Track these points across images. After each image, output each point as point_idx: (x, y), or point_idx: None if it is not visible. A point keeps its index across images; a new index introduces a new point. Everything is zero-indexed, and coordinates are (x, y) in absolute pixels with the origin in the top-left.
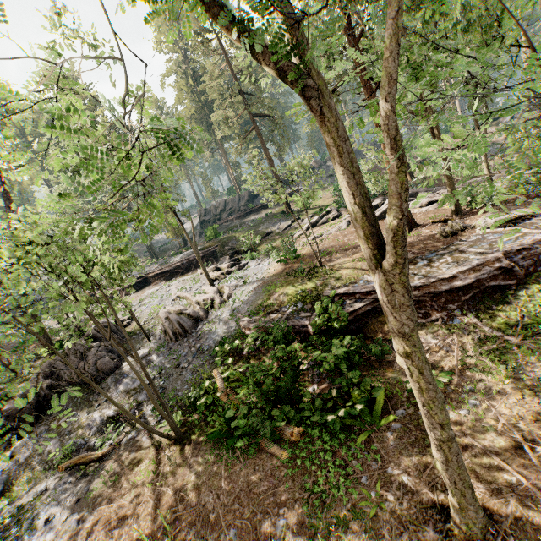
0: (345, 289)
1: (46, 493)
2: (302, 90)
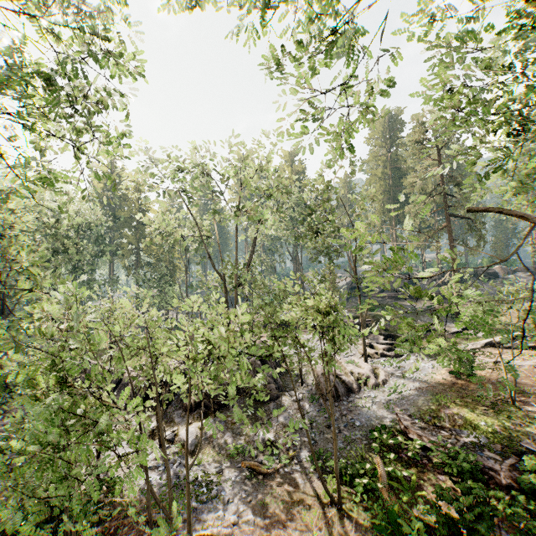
0: None
1: (222, 474)
2: None
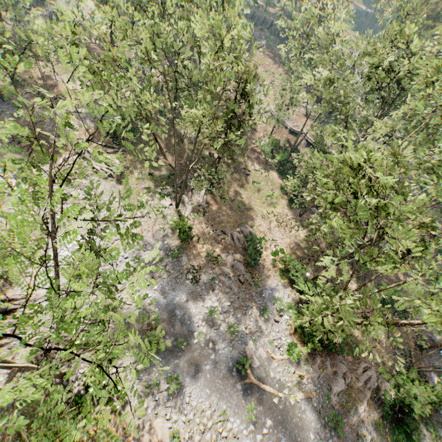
0: None
1: None
2: None
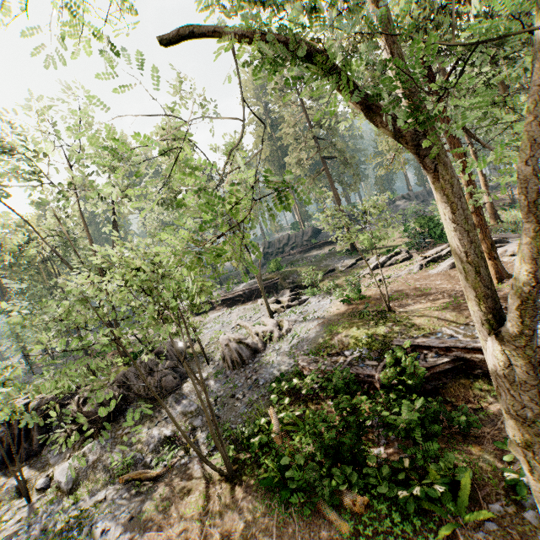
0: (419, 340)
1: (104, 501)
2: (411, 151)
